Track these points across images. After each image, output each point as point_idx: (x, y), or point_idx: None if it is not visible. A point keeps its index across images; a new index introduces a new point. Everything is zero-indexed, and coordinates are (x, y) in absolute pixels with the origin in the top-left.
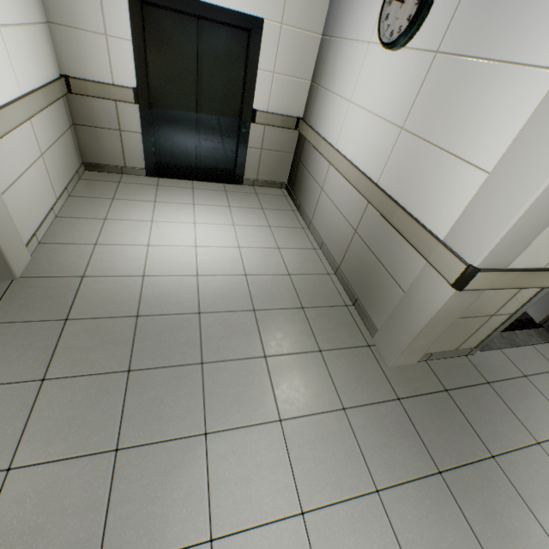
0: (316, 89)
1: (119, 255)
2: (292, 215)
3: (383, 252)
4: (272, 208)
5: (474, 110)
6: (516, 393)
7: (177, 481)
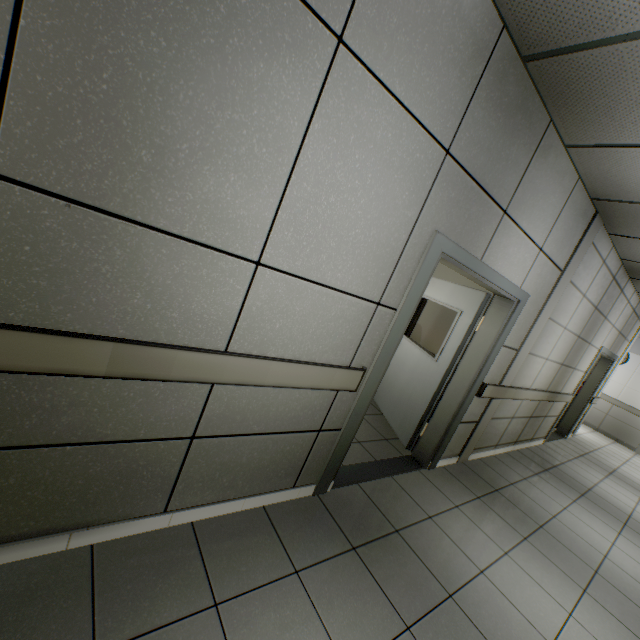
0: None
1: None
2: None
3: (628, 421)
4: None
5: None
6: None
7: None
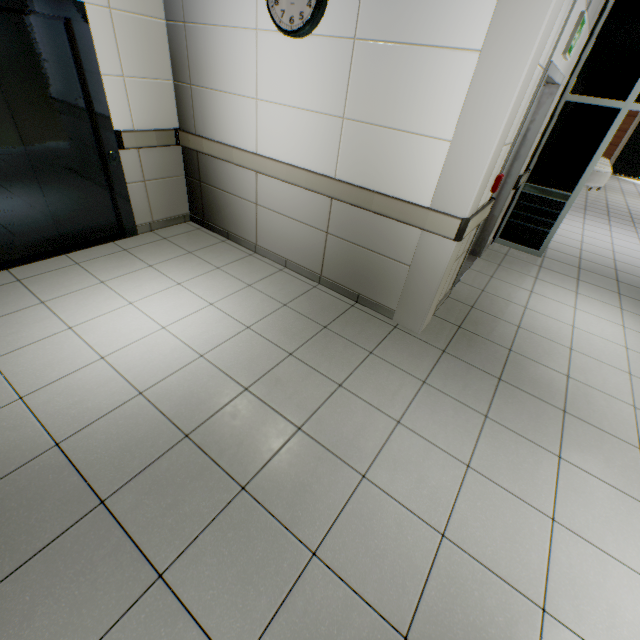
0: (190, 90)
1: (76, 390)
2: (227, 247)
3: (371, 240)
4: (200, 248)
5: (416, 90)
6: (488, 304)
7: (383, 526)
